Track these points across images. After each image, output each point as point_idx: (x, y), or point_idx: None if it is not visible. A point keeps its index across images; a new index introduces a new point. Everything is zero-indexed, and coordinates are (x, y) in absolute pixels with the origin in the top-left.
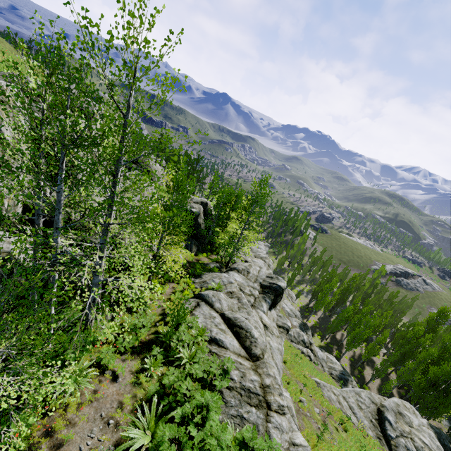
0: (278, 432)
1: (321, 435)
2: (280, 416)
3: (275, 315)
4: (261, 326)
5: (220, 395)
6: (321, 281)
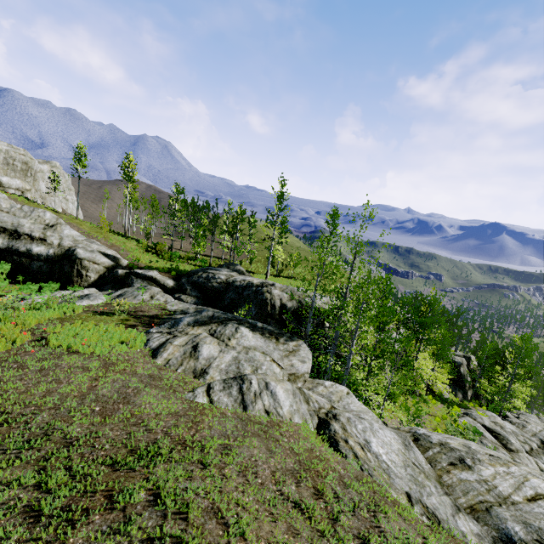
0: None
1: None
2: None
3: None
4: (532, 462)
5: None
6: None
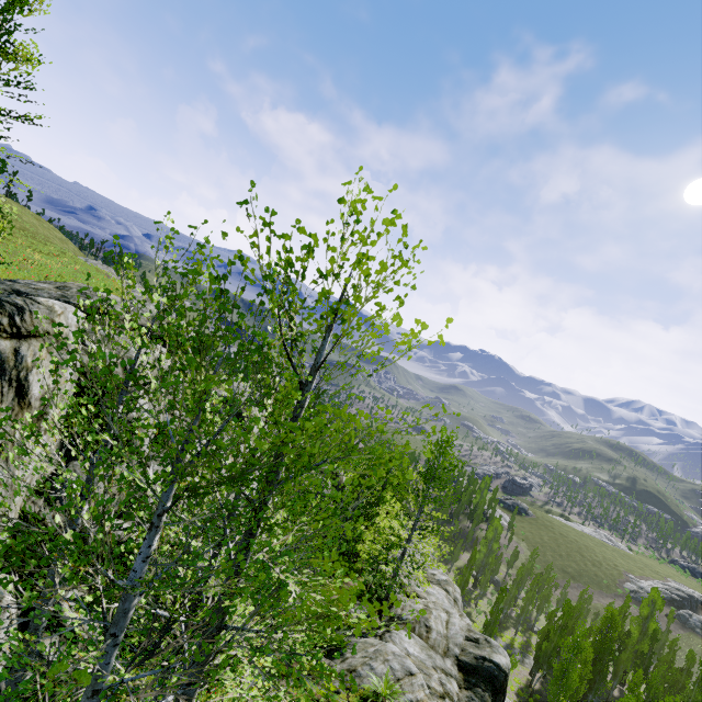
0: None
1: None
2: None
3: None
4: None
5: None
6: (547, 625)
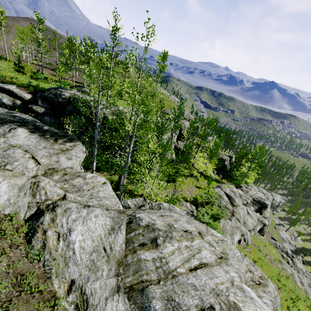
0: (234, 221)
1: (260, 249)
2: (237, 221)
3: (258, 215)
4: (244, 209)
5: (217, 205)
6: None
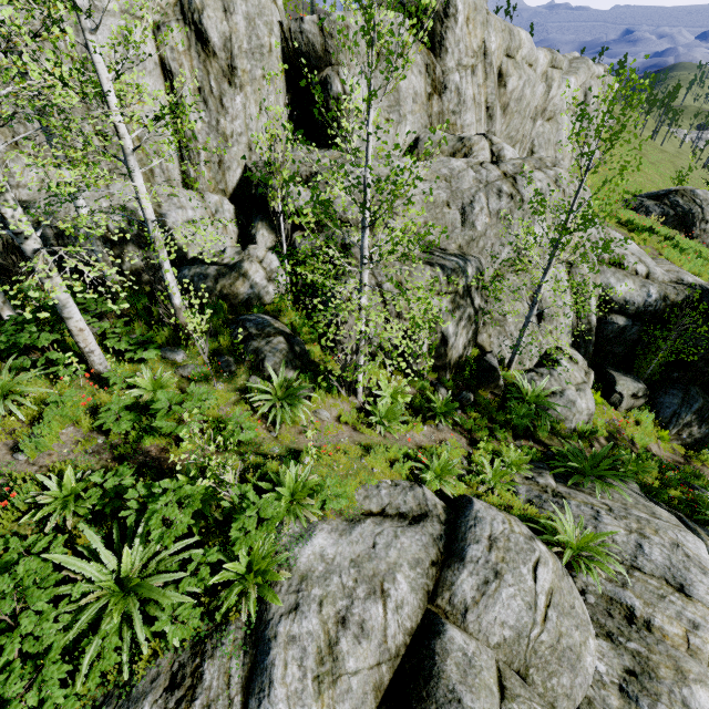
0: None
1: None
2: None
3: None
4: None
5: None
6: None
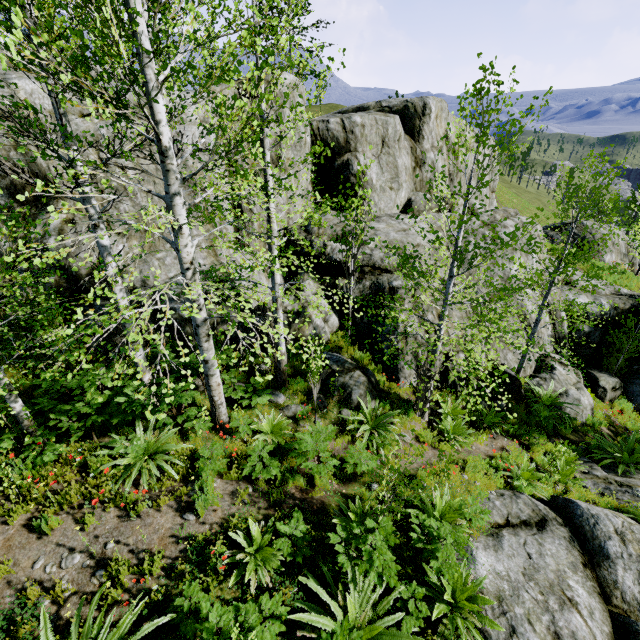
0: None
1: None
2: None
3: None
4: None
5: None
6: None
